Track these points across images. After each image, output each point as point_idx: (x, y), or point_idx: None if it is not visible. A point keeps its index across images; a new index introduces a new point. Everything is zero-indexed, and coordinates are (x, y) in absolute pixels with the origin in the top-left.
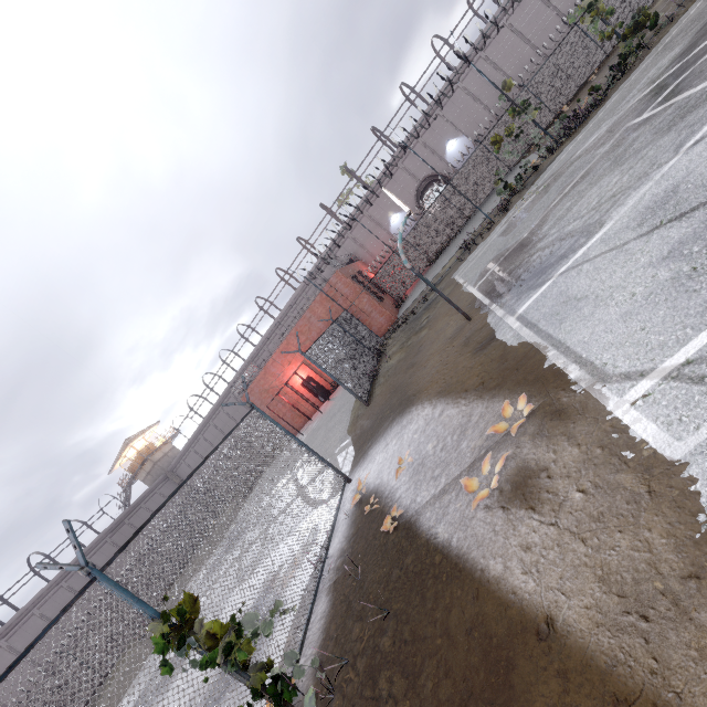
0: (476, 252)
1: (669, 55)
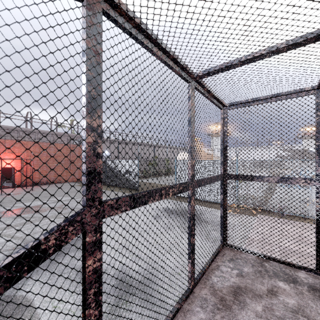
0: (145, 180)
1: None
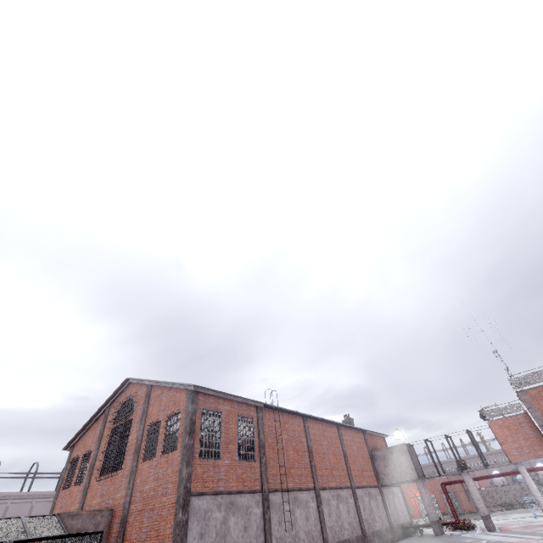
0: (505, 511)
1: None
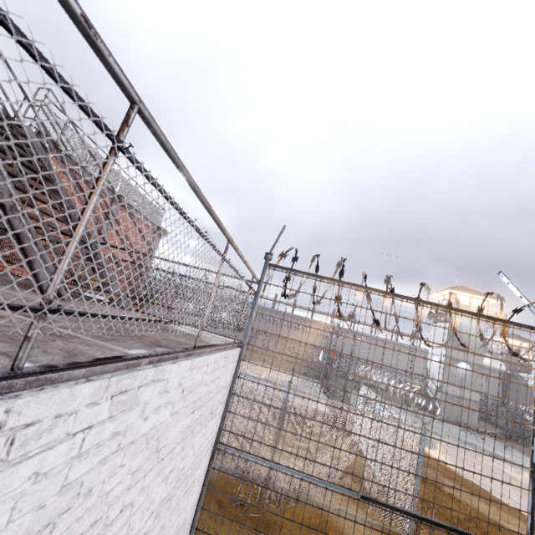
0: None
1: None
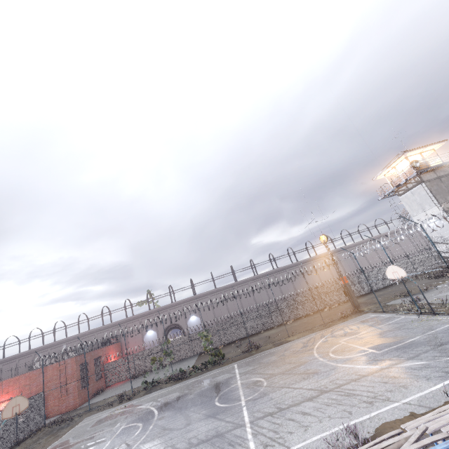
0: (97, 415)
1: (176, 394)
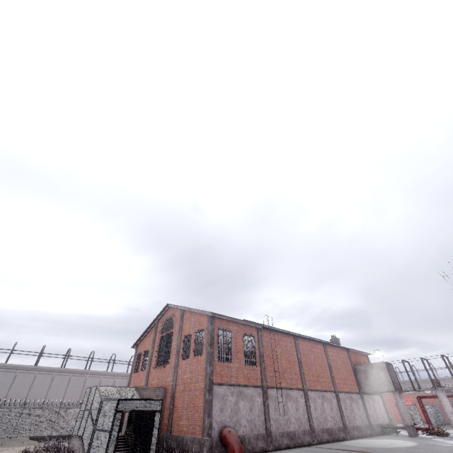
0: None
1: None
